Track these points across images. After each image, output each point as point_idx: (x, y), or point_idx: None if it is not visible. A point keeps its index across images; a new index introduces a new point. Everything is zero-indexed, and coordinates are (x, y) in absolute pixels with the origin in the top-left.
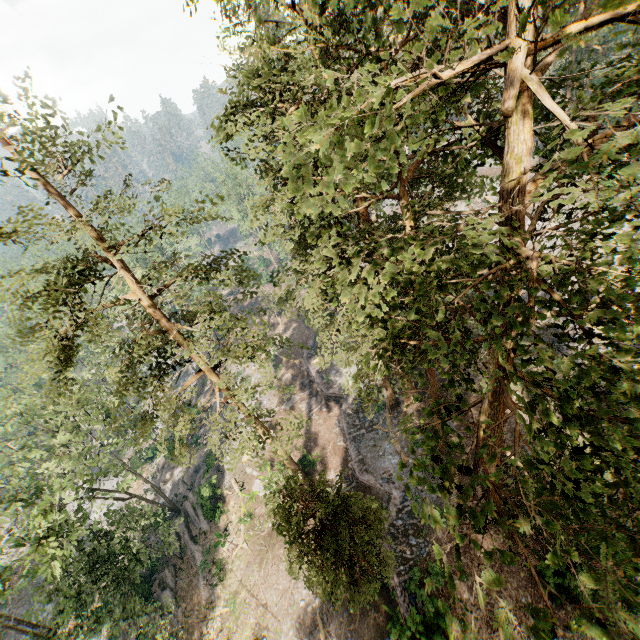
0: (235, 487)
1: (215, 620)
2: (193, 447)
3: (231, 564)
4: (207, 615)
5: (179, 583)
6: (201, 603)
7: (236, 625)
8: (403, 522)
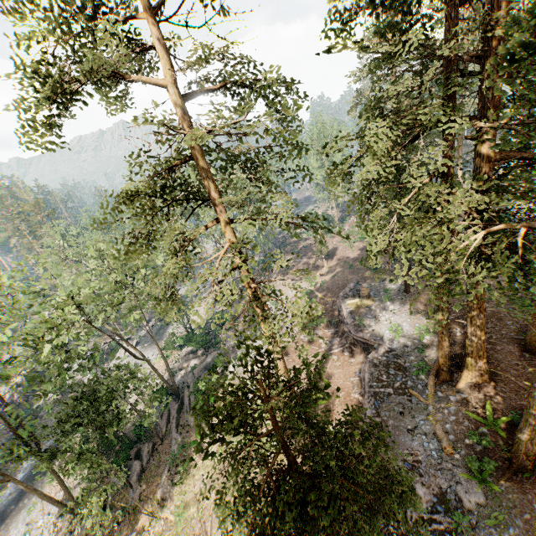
0: None
1: (159, 522)
2: (212, 347)
3: (195, 470)
4: (154, 511)
5: (150, 463)
6: (156, 494)
7: None
8: None
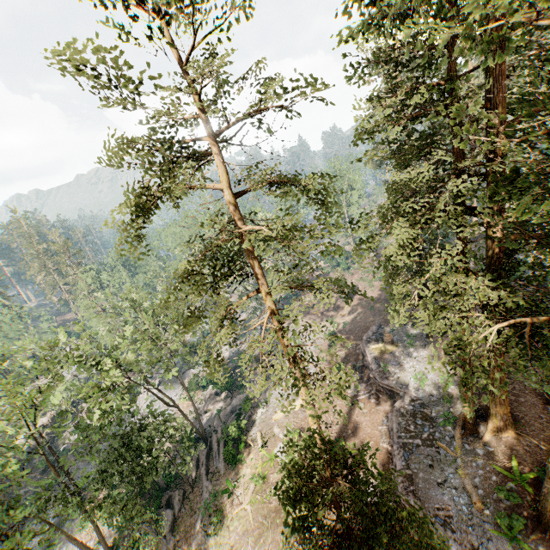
0: (259, 441)
1: None
2: (237, 389)
3: (230, 520)
4: None
5: (182, 511)
6: (191, 545)
7: None
8: None
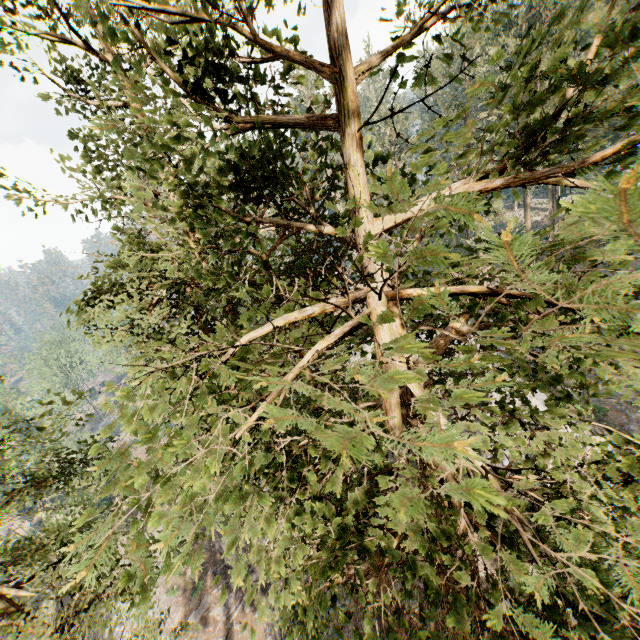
0: None
1: None
2: None
3: None
4: None
5: None
6: None
7: None
8: None
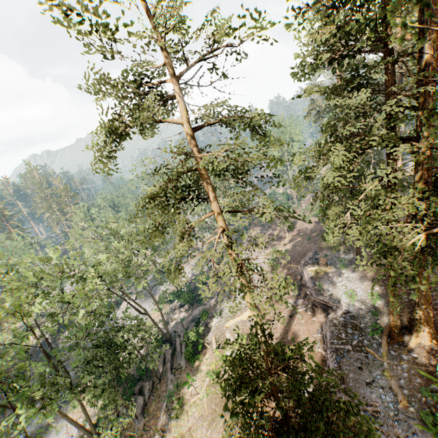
0: (213, 344)
1: None
2: (197, 303)
3: (188, 407)
4: None
5: (151, 398)
6: (157, 425)
7: None
8: None
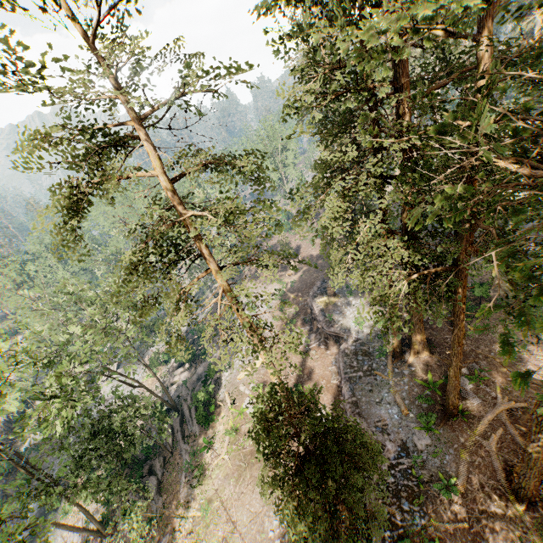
0: (227, 400)
1: (187, 520)
2: (200, 358)
3: (211, 471)
4: (181, 513)
5: (165, 475)
6: (179, 500)
7: (205, 532)
8: (395, 480)
